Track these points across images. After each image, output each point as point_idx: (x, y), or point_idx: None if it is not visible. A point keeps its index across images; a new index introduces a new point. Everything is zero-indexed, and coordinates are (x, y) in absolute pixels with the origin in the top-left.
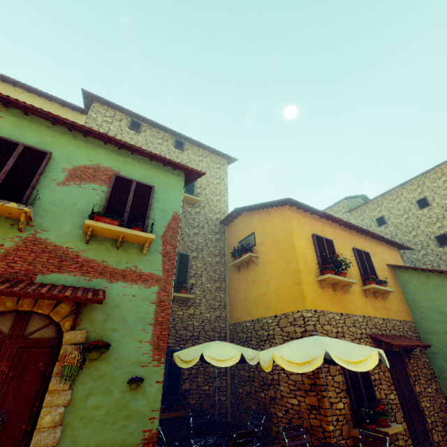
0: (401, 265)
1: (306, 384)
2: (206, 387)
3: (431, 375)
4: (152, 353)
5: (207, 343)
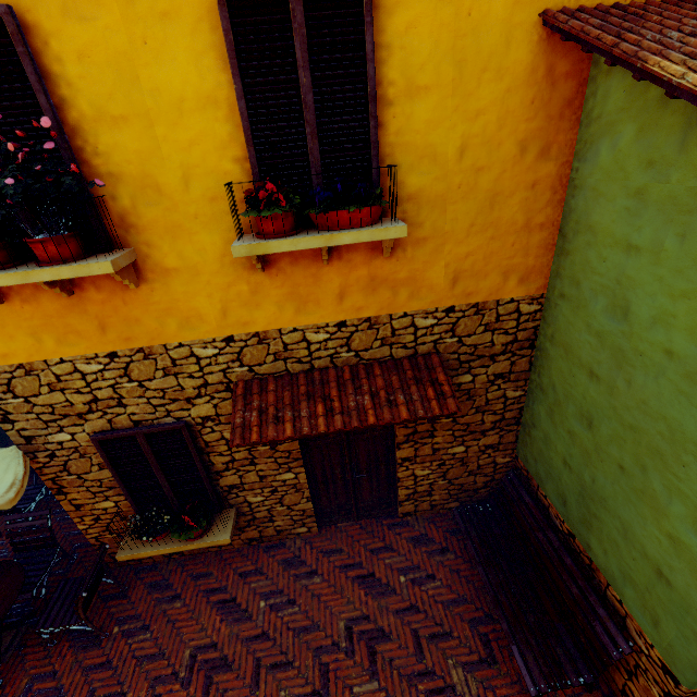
0: (579, 34)
1: None
2: None
3: (497, 423)
4: None
5: None
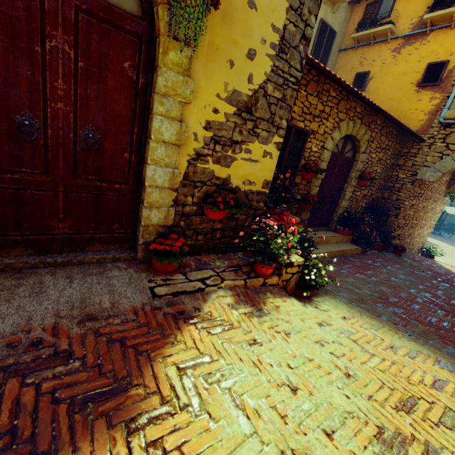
0: None
1: None
2: None
3: (451, 216)
4: None
5: None
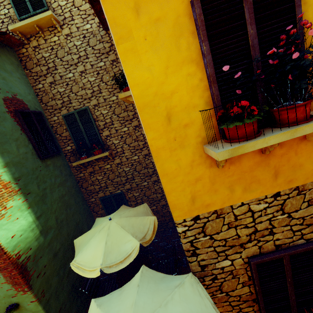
0: None
1: None
2: (153, 207)
3: None
4: (14, 288)
5: (98, 228)
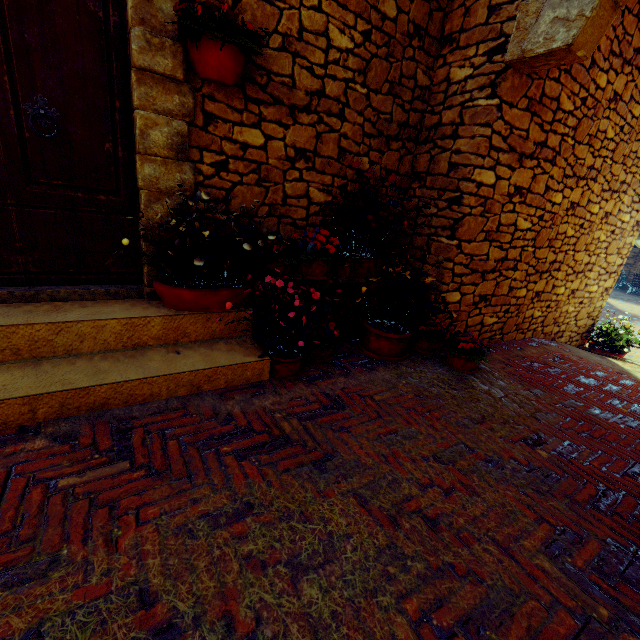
0: None
1: (630, 255)
2: None
3: None
4: None
5: None
